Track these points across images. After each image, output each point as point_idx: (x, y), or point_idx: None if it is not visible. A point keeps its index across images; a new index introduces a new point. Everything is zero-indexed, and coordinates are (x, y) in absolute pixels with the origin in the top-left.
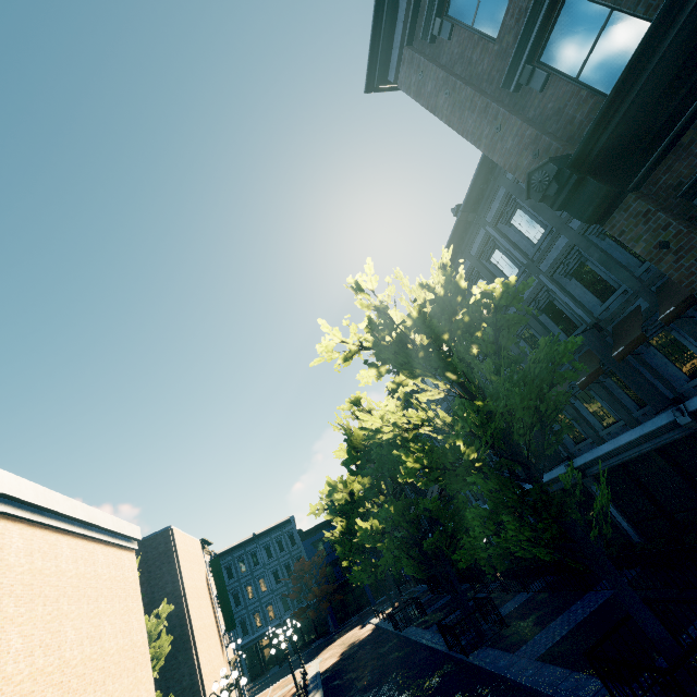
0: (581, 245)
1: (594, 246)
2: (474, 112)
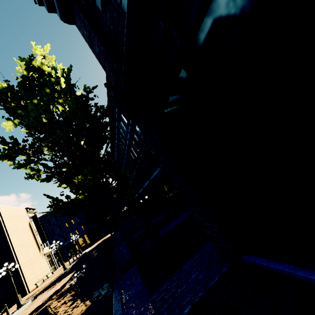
0: None
1: None
2: None
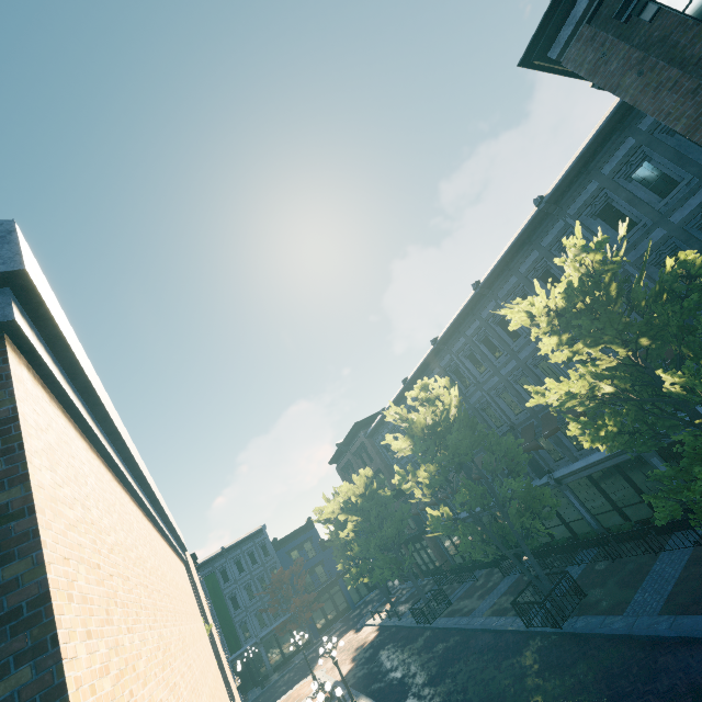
0: (680, 237)
1: (695, 238)
2: (676, 93)
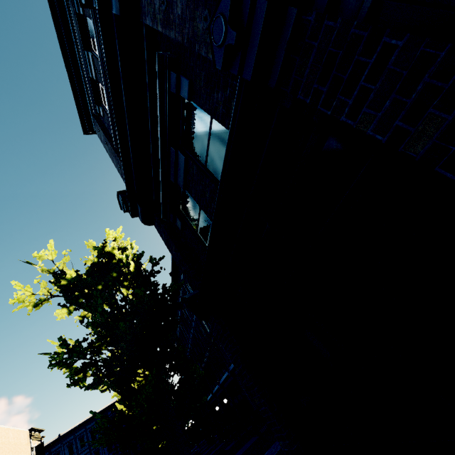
0: None
1: None
2: (114, 156)
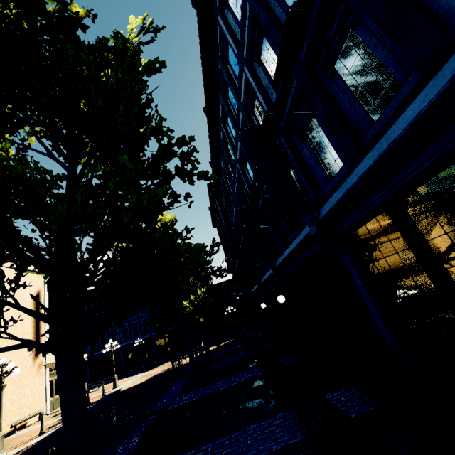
0: None
1: None
2: None
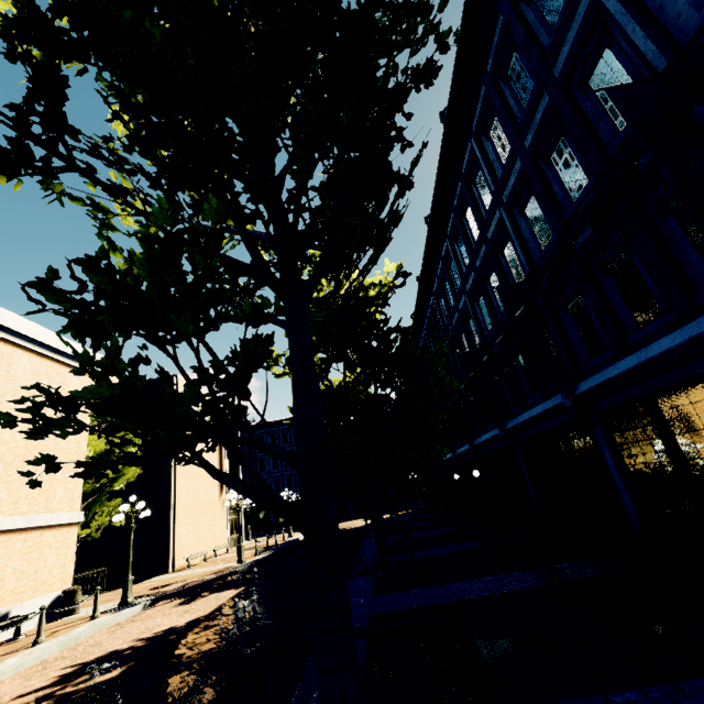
0: None
1: None
2: None
